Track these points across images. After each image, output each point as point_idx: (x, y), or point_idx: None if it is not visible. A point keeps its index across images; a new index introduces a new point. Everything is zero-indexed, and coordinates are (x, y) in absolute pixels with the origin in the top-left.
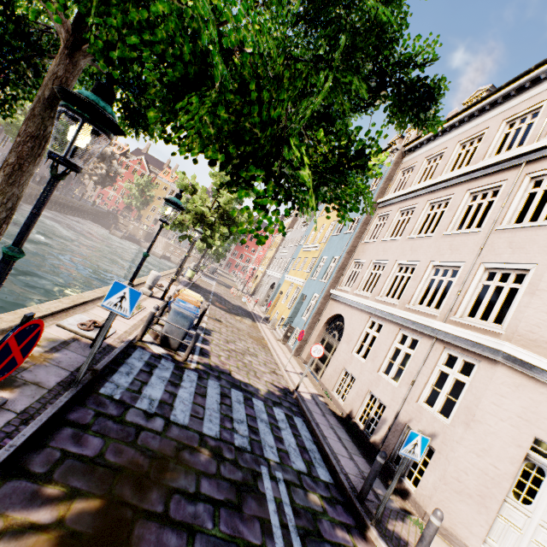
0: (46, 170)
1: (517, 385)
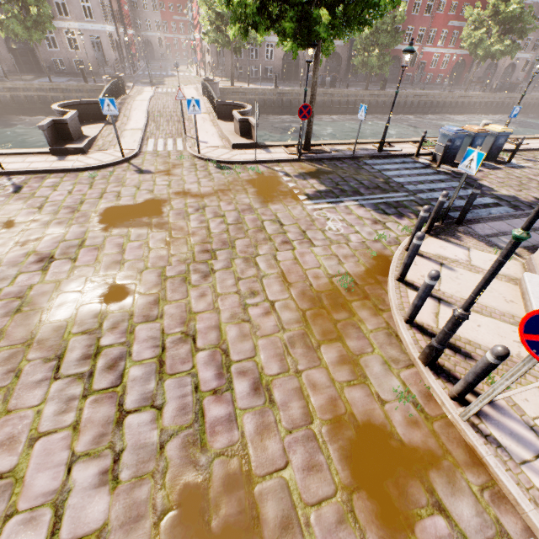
0: (519, 74)
1: None
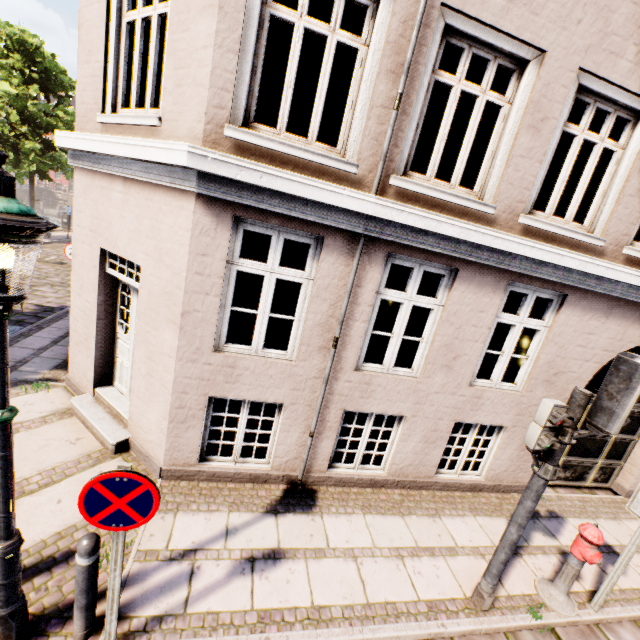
0: None
1: (85, 190)
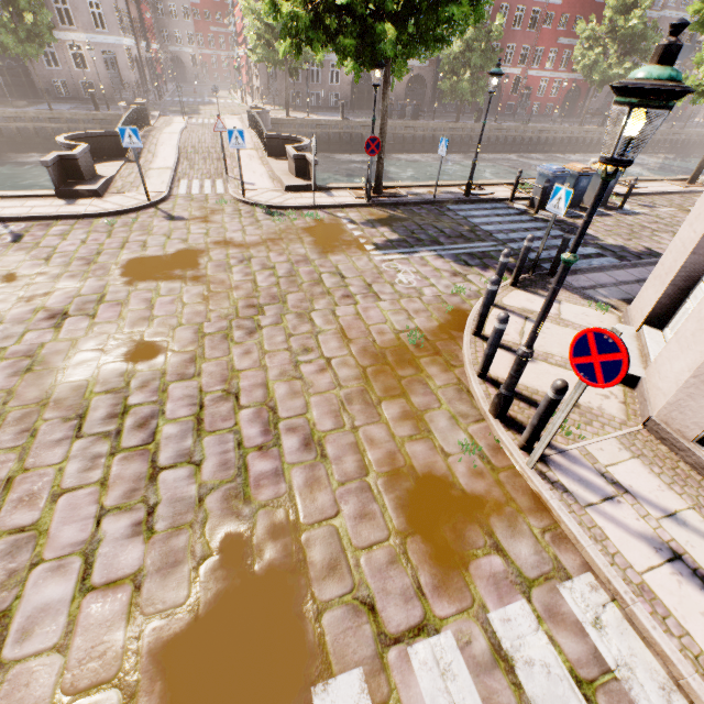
0: None
1: None
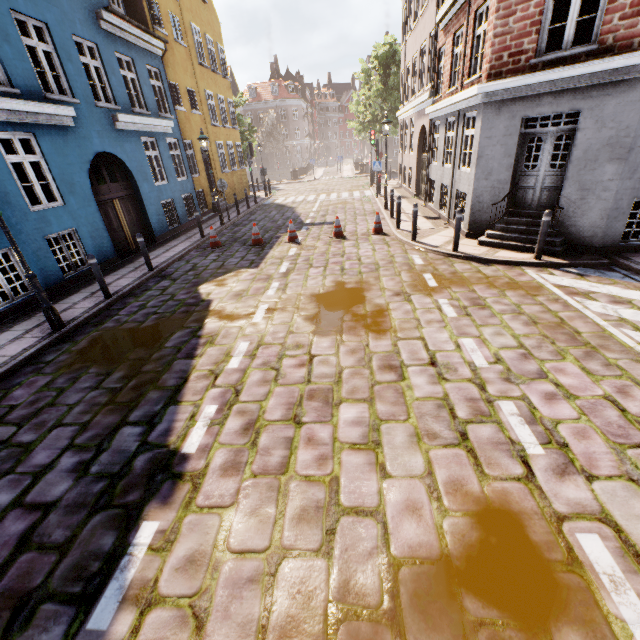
0: None
1: None
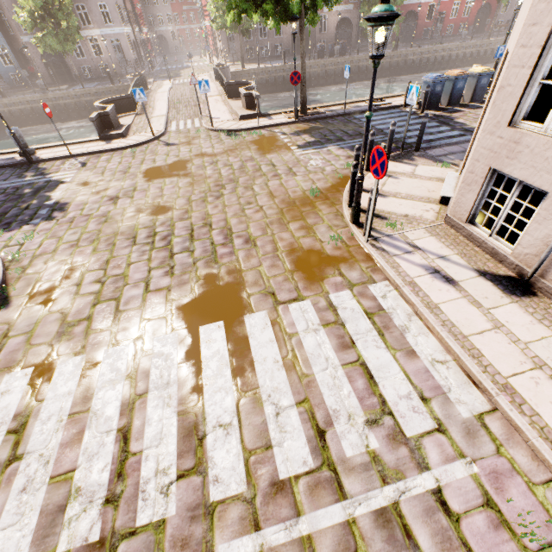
0: None
1: None
